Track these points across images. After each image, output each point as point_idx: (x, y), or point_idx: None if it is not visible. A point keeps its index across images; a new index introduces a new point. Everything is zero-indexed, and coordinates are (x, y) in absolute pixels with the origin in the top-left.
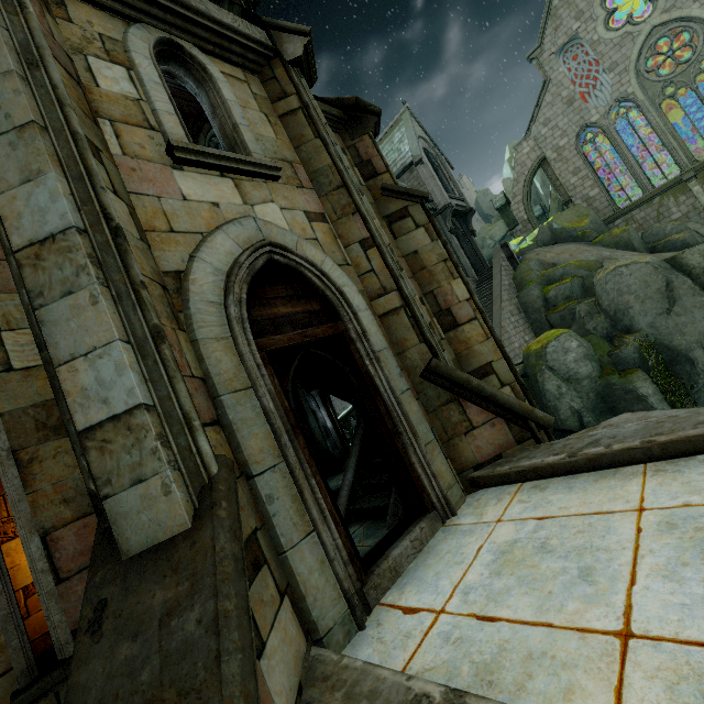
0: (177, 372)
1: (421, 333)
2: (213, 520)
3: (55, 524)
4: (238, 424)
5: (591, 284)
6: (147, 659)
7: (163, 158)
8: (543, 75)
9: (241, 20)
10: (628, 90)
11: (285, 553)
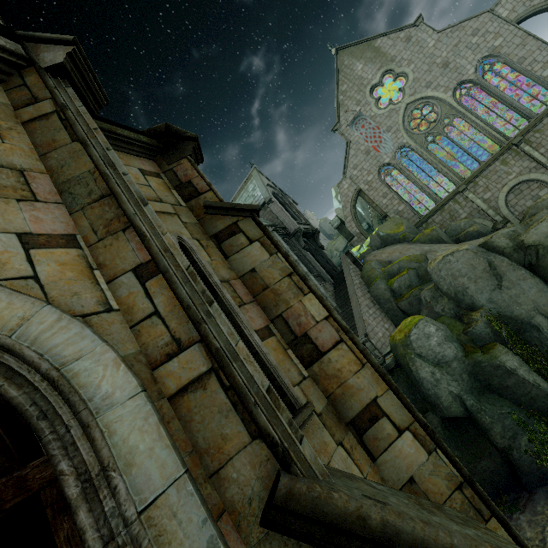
0: None
1: (252, 420)
2: None
3: None
4: None
5: (423, 273)
6: None
7: None
8: (345, 139)
9: None
10: (403, 141)
11: None
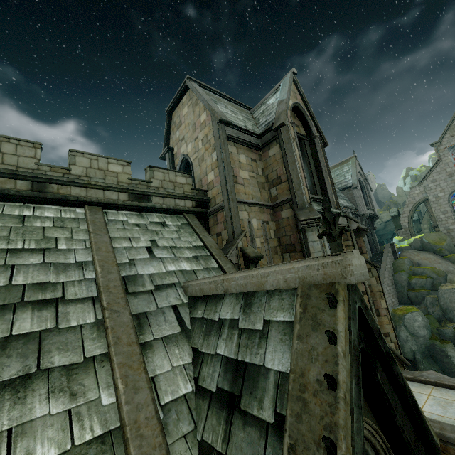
0: None
1: None
2: None
3: None
4: None
5: (437, 283)
6: None
7: None
8: (438, 156)
9: (342, 217)
10: None
11: None
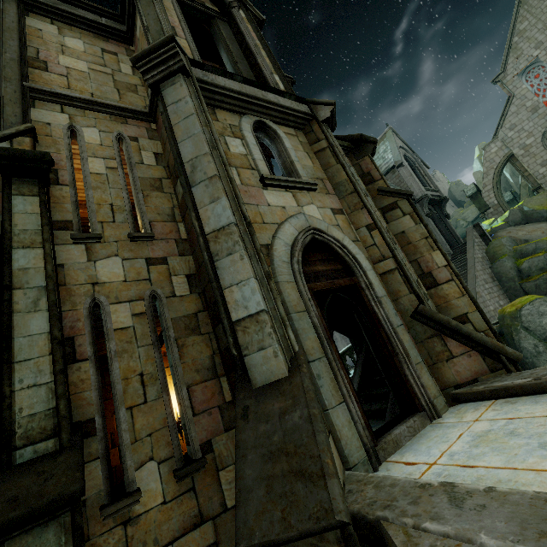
0: (278, 295)
1: (411, 287)
2: (300, 373)
3: (192, 382)
4: (300, 330)
5: None
6: (275, 431)
7: (258, 184)
8: (507, 92)
9: (294, 102)
10: None
11: (328, 411)
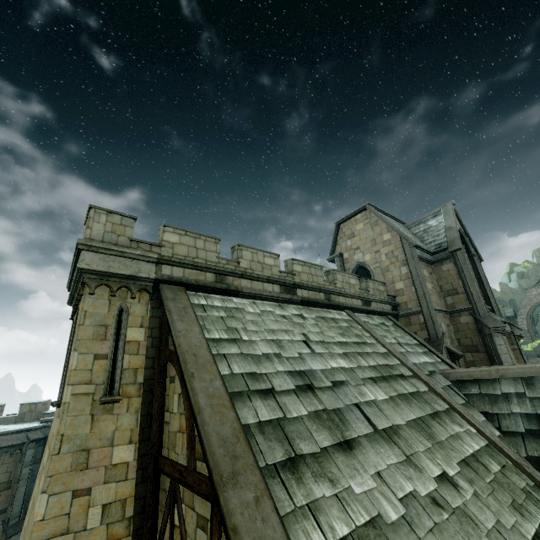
0: None
1: None
2: None
3: None
4: None
5: None
6: None
7: None
8: None
9: (507, 324)
10: None
11: None
